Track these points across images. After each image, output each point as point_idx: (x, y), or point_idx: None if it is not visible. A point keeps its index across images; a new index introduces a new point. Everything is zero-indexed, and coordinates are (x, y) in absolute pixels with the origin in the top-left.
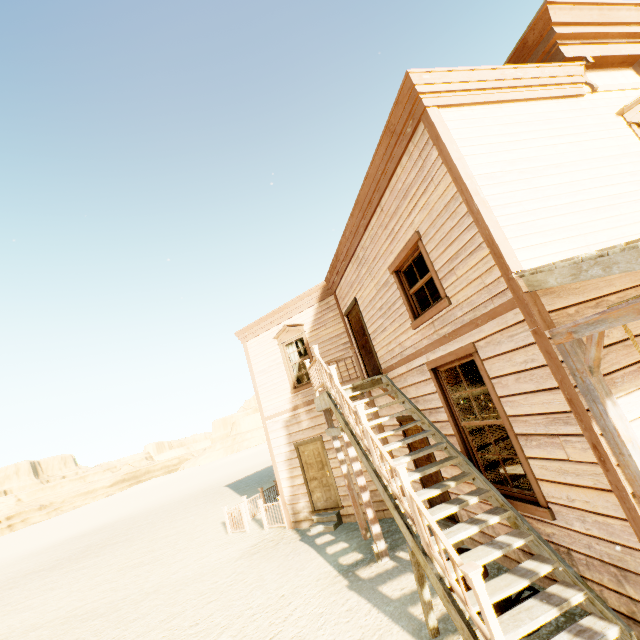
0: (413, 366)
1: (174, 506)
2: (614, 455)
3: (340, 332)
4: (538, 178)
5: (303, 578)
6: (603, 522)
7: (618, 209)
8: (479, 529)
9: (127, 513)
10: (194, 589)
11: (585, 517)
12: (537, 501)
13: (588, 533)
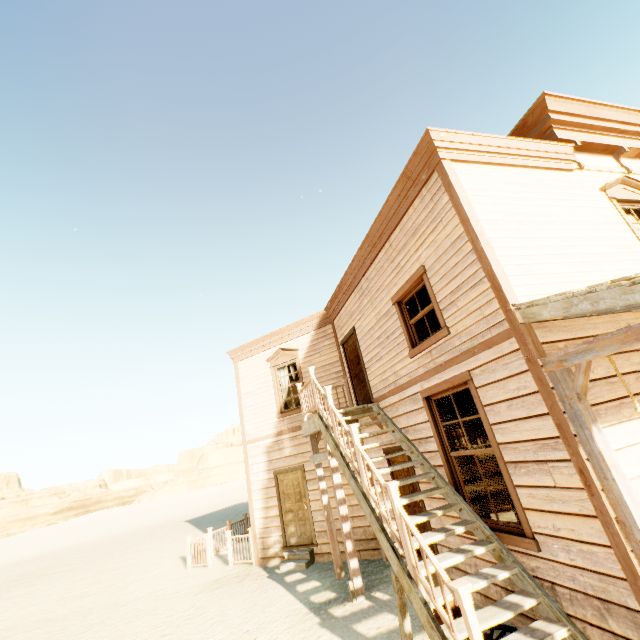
0: (406, 395)
1: (126, 538)
2: (599, 480)
3: (334, 360)
4: (534, 230)
5: (270, 614)
6: (587, 550)
7: (601, 265)
8: (465, 558)
9: (71, 543)
10: (146, 622)
11: (570, 546)
12: (523, 533)
13: (572, 564)
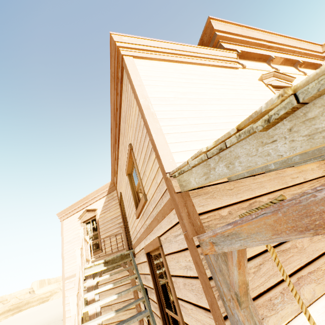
0: (141, 247)
1: None
2: None
3: (117, 215)
4: (203, 105)
5: None
6: None
7: None
8: None
9: None
10: None
11: None
12: None
13: None
